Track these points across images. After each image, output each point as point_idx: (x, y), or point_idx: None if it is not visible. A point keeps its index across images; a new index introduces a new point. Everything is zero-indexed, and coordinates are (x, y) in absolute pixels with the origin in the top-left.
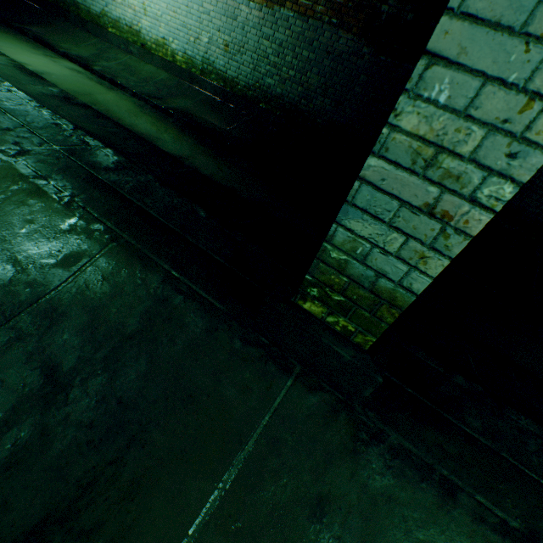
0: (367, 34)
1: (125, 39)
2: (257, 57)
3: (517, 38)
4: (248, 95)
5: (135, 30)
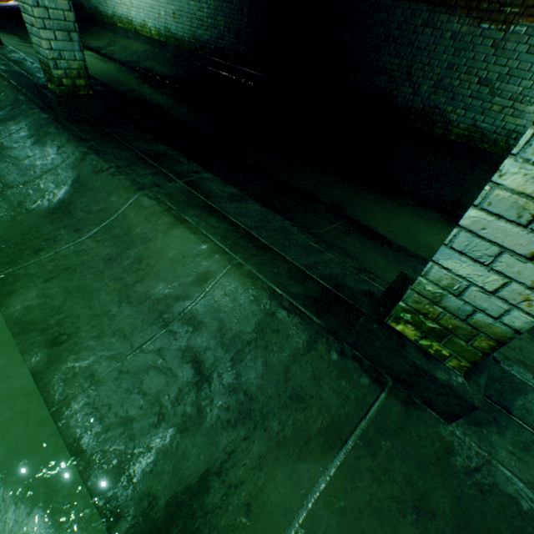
0: None
1: (126, 29)
2: (190, 16)
3: None
4: (191, 48)
5: (130, 20)
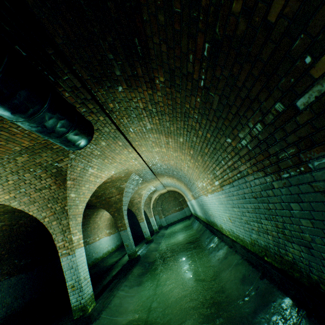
0: (21, 271)
1: None
2: None
3: (130, 236)
4: None
5: None
